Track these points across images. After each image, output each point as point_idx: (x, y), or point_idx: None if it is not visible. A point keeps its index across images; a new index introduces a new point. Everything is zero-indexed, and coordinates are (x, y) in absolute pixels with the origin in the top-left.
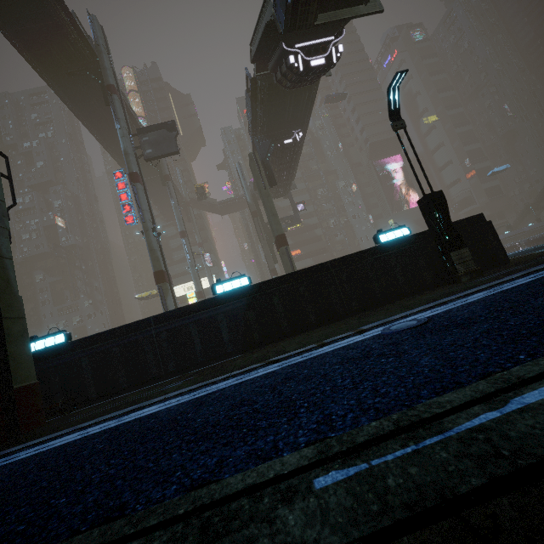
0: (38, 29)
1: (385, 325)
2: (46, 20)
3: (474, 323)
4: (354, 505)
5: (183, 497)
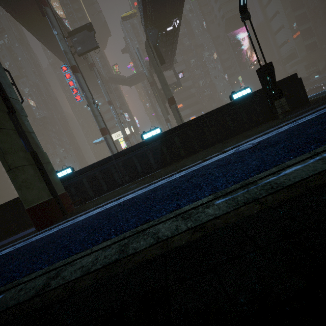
0: None
1: (236, 147)
2: None
3: (278, 144)
4: (228, 205)
5: (170, 214)
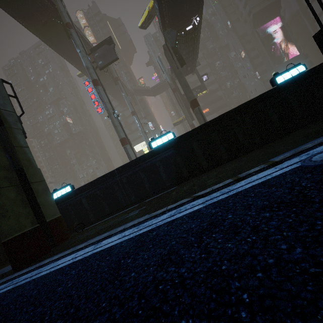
0: None
1: (298, 155)
2: None
3: None
4: None
5: None
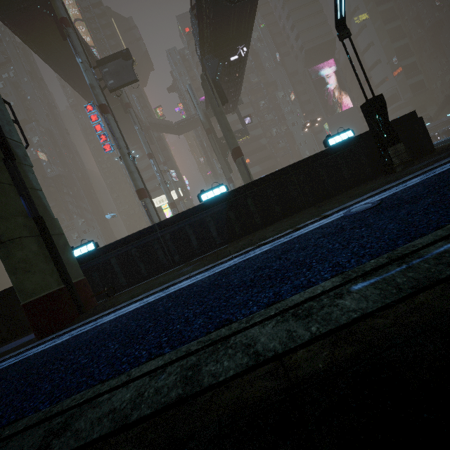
0: None
1: (343, 210)
2: None
3: (420, 199)
4: (382, 292)
5: (267, 309)
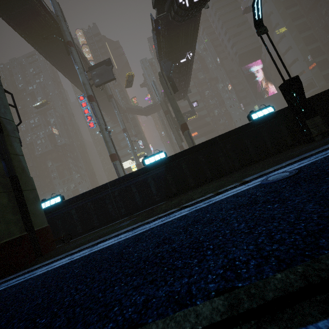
0: (21, 12)
1: (262, 176)
2: (25, 5)
3: None
4: None
5: None
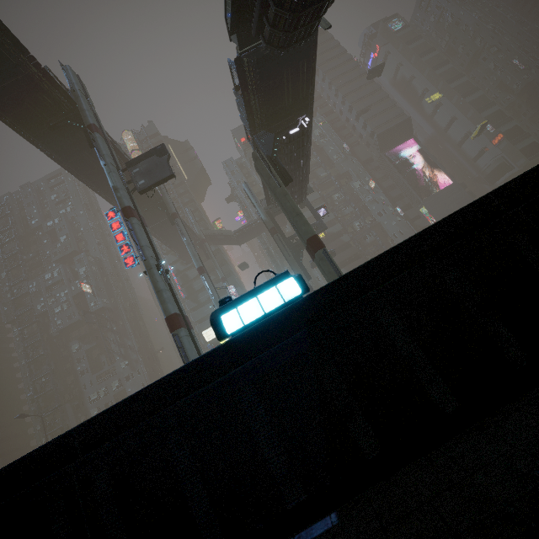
0: (9, 87)
1: None
2: (15, 75)
3: None
4: None
5: None
